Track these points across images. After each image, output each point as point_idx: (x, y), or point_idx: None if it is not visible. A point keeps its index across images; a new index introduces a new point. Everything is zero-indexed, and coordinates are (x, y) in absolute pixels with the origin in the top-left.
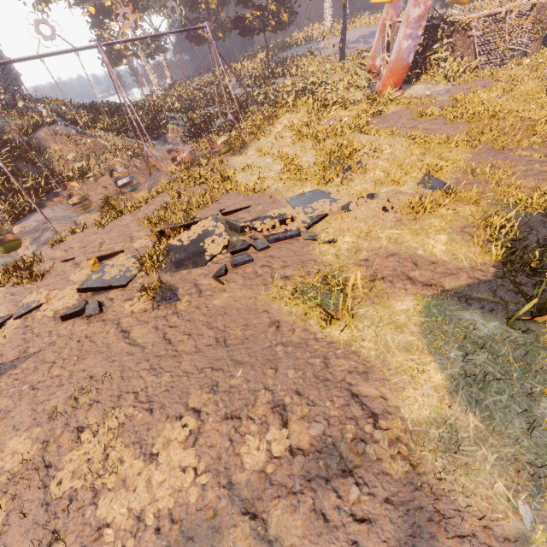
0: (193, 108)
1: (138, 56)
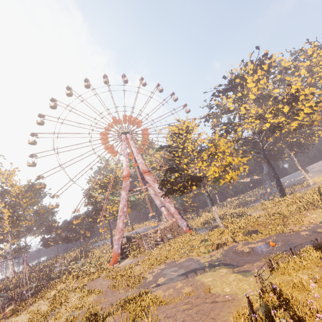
0: (22, 285)
1: (6, 258)
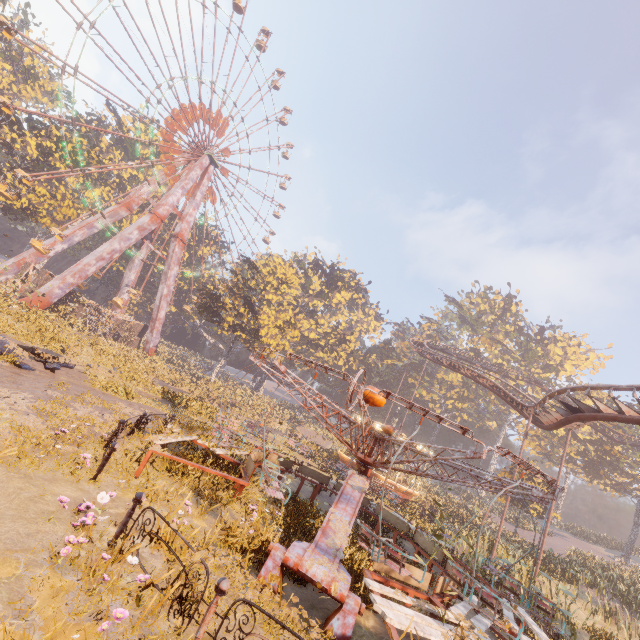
0: None
1: None
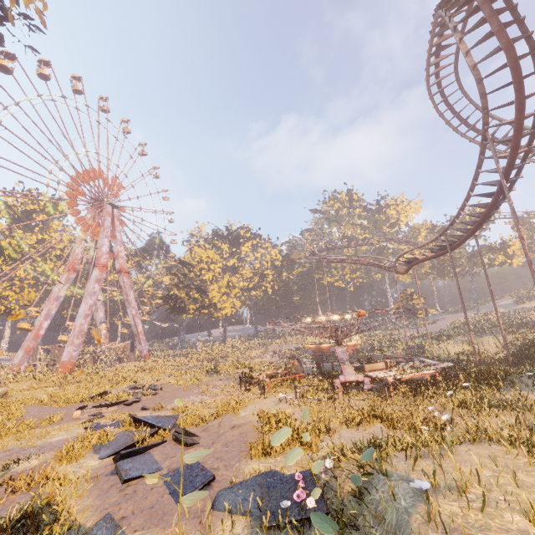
0: None
1: None
